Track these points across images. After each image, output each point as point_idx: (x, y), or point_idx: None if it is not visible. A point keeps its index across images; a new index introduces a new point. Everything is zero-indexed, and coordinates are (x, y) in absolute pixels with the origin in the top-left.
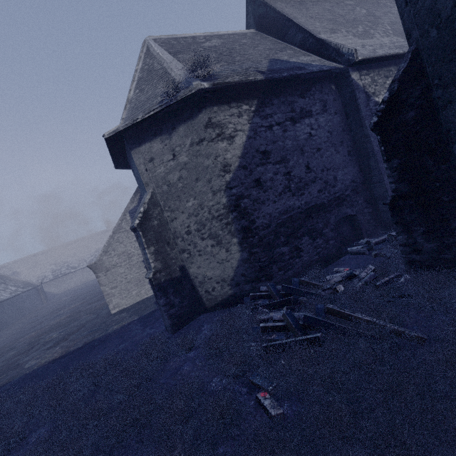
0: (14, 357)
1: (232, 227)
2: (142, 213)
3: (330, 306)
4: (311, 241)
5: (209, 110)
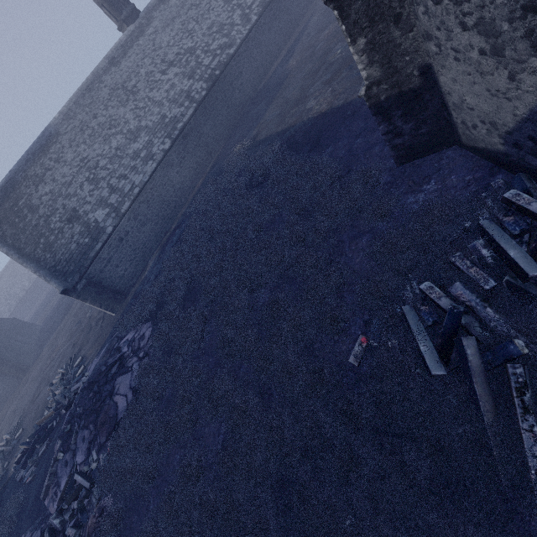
0: (308, 78)
1: None
2: None
3: (513, 369)
4: None
5: None
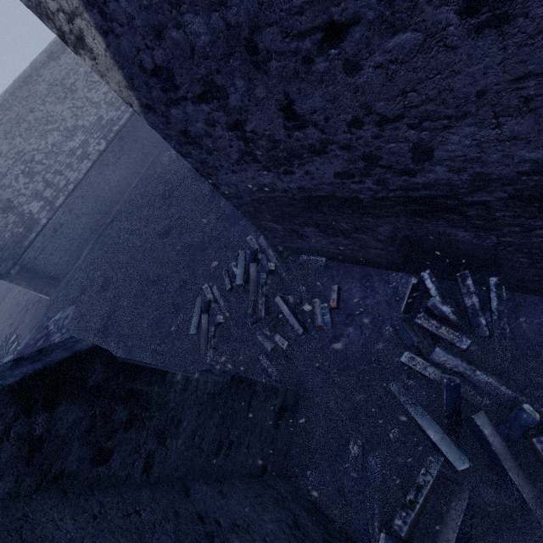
0: None
1: None
2: None
3: (211, 329)
4: (324, 236)
5: None
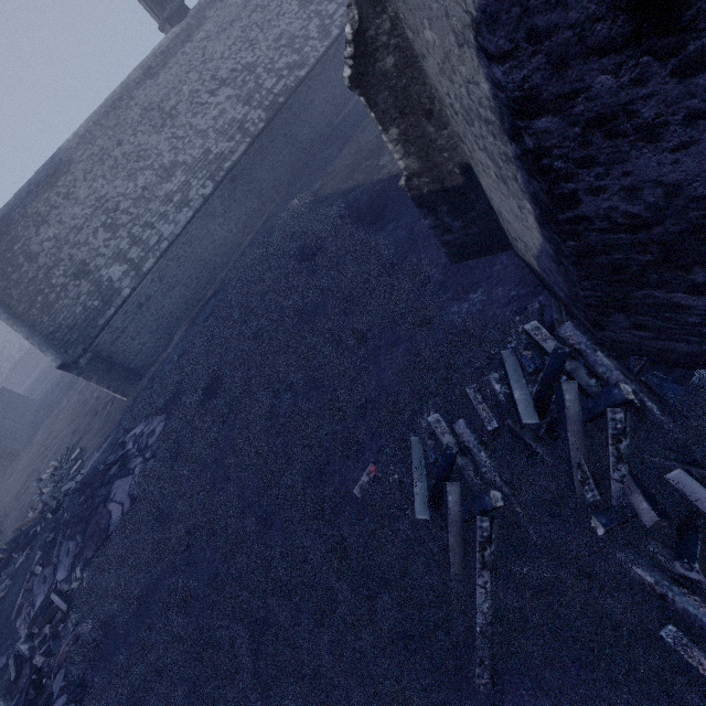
0: None
1: (518, 175)
2: (351, 43)
3: (481, 522)
4: None
5: None
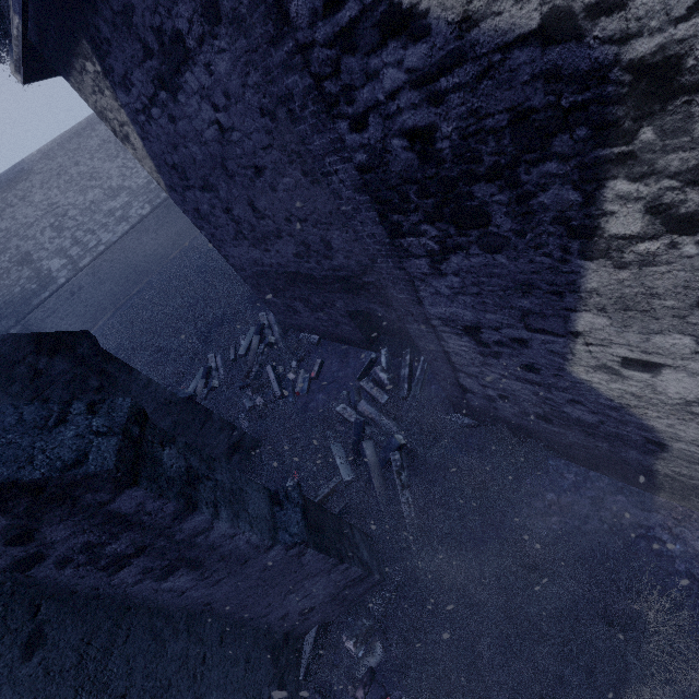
0: None
1: None
2: None
3: (204, 391)
4: (309, 311)
5: (72, 86)
